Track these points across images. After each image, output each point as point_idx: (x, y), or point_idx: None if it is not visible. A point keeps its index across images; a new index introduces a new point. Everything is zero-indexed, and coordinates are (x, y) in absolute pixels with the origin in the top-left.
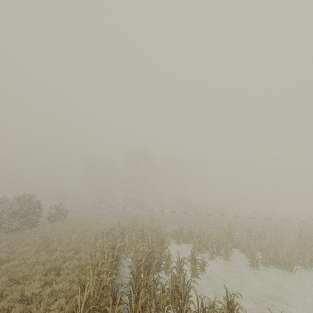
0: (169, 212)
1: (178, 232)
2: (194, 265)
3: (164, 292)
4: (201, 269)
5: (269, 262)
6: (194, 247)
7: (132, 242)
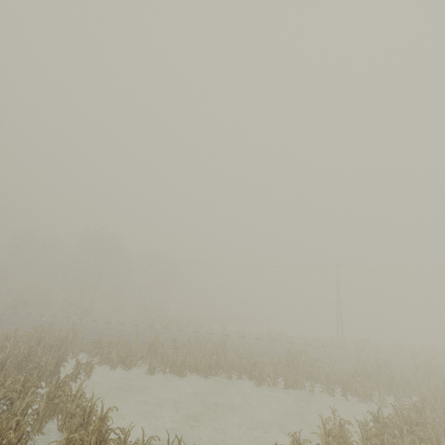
0: (118, 324)
1: (96, 343)
2: (76, 370)
3: (7, 381)
4: (86, 375)
5: (170, 371)
6: (101, 358)
7: (19, 350)
